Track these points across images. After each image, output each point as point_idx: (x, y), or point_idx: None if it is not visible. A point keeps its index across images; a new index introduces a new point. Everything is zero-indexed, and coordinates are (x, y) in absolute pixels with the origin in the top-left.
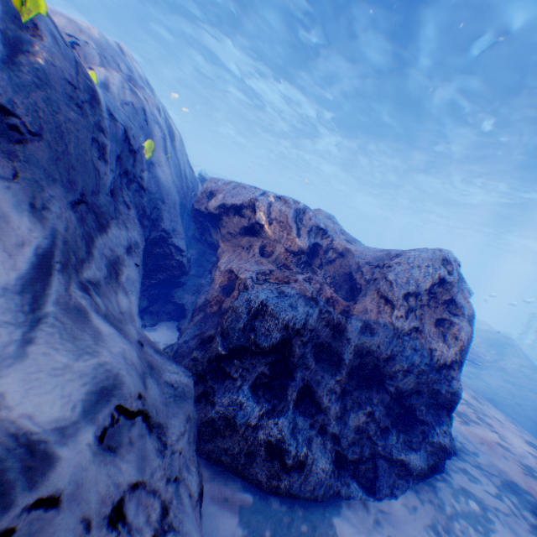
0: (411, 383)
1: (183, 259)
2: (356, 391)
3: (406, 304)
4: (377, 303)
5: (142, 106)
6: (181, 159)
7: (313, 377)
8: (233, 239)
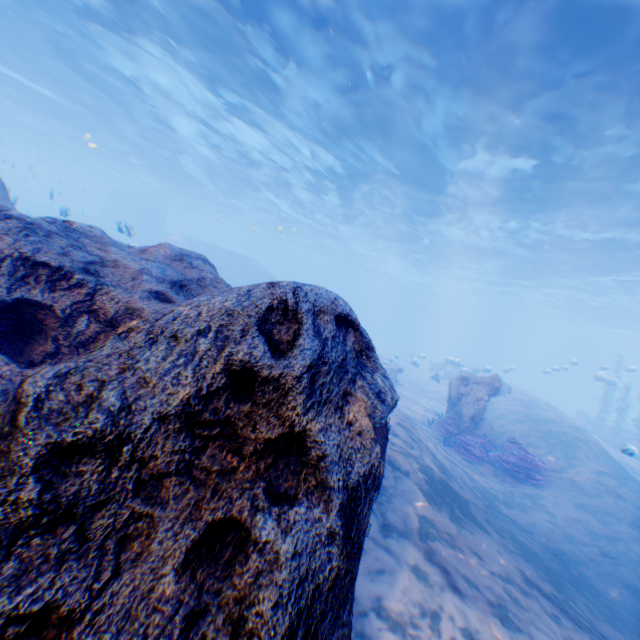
0: None
1: None
2: None
3: (43, 493)
4: None
5: None
6: None
7: None
8: None
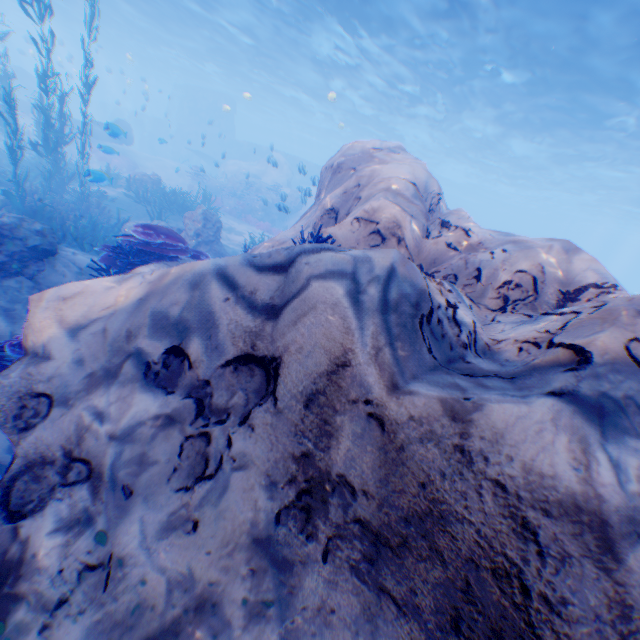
0: None
1: None
2: None
3: None
4: None
5: None
6: None
7: None
8: None
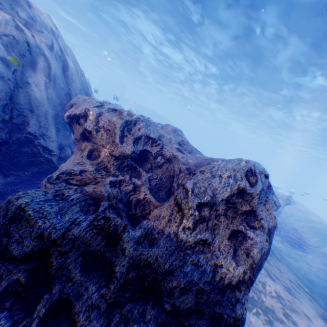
0: (190, 302)
1: (52, 158)
2: (130, 304)
3: (199, 214)
4: (171, 210)
5: (26, 40)
6: (73, 86)
7: (76, 289)
8: (79, 143)
